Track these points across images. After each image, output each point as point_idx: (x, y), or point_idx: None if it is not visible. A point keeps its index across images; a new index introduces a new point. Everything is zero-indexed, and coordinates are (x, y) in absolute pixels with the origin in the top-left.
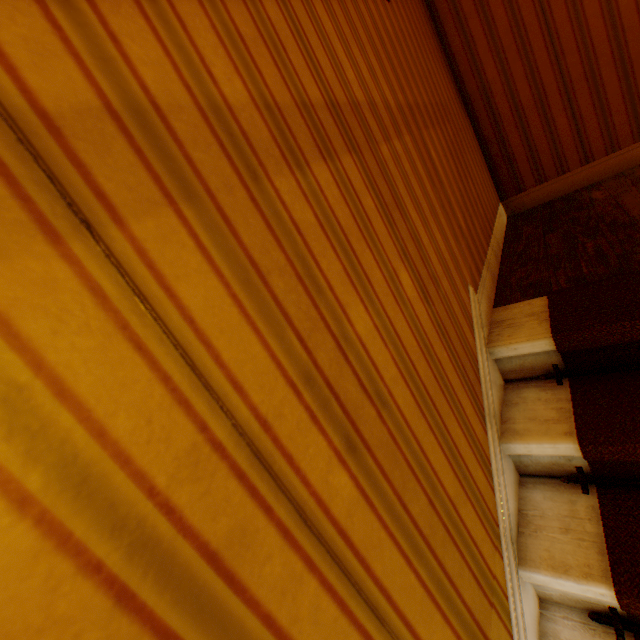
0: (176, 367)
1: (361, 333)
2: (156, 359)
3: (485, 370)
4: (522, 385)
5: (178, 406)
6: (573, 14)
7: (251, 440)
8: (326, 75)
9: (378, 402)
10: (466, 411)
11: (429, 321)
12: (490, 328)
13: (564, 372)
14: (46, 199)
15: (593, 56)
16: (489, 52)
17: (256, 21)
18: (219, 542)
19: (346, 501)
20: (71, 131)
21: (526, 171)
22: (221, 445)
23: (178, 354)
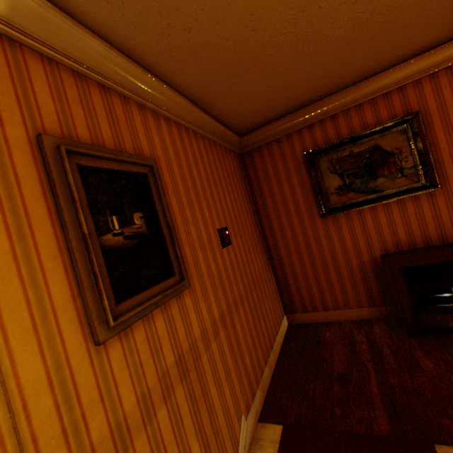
0: None
1: None
2: None
3: None
4: None
5: None
6: (318, 245)
7: None
8: (181, 339)
9: None
10: None
11: None
12: (251, 442)
13: None
14: None
15: (327, 265)
16: (283, 245)
17: (152, 345)
18: None
19: None
20: None
21: (298, 303)
22: None
23: None
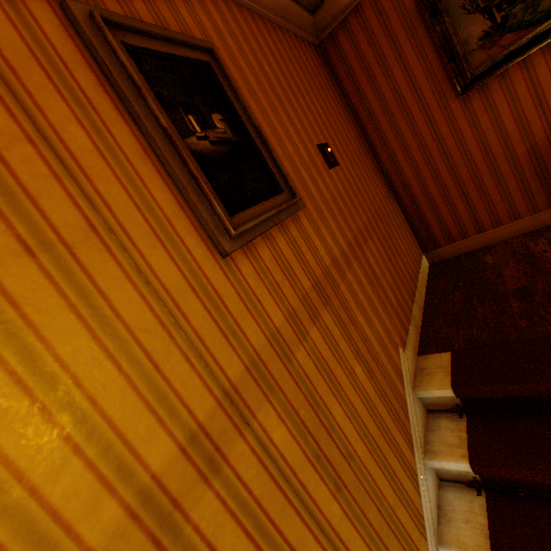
0: (275, 471)
1: (338, 419)
2: (270, 470)
3: (412, 408)
4: (438, 415)
5: (278, 488)
6: (459, 144)
7: (300, 495)
8: (311, 265)
9: (348, 457)
10: (399, 443)
11: (373, 391)
12: (415, 373)
13: (463, 409)
14: (238, 420)
15: (476, 169)
16: (406, 162)
17: (281, 267)
18: (295, 543)
19: (337, 517)
20: (240, 387)
21: (439, 235)
22: (291, 501)
23: (275, 465)
